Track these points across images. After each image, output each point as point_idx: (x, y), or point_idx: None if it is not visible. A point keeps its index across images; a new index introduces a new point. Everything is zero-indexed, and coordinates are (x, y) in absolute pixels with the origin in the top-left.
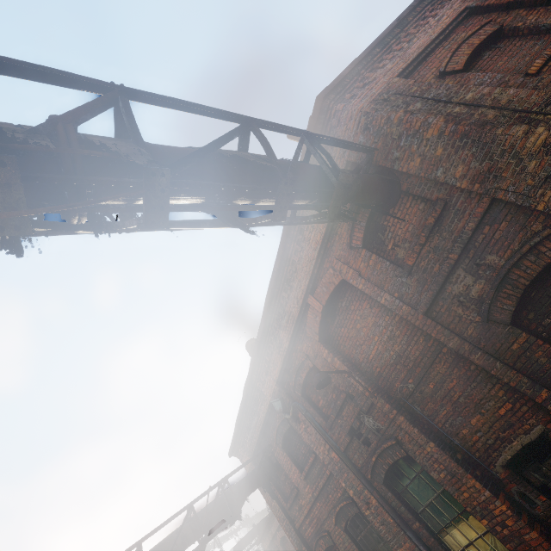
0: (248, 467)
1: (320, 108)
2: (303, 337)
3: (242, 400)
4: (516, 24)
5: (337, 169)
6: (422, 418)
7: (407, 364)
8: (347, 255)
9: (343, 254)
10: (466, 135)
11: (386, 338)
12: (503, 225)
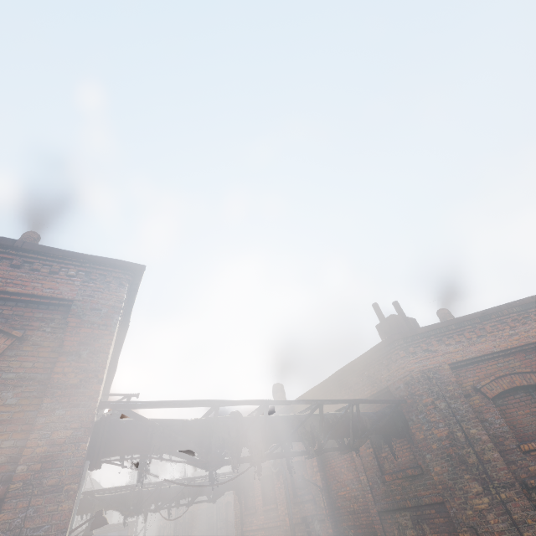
0: None
1: (389, 343)
2: None
3: None
4: None
5: (359, 433)
6: None
7: (356, 521)
8: None
9: None
10: (451, 457)
11: (353, 494)
12: (441, 519)
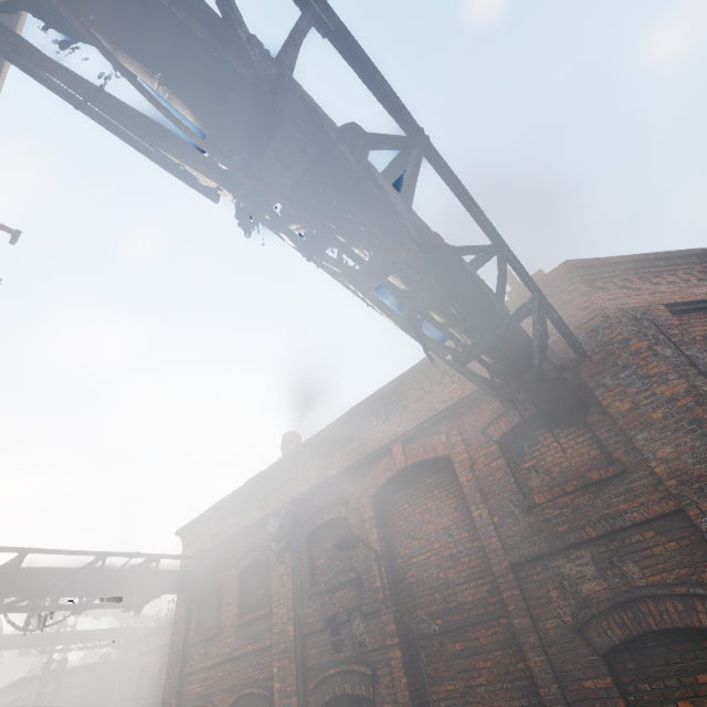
0: (185, 562)
1: (561, 274)
2: (358, 478)
3: (239, 488)
4: None
5: (546, 354)
6: (420, 672)
7: (449, 601)
8: (474, 435)
9: (470, 431)
10: (700, 422)
11: (447, 554)
12: (671, 545)
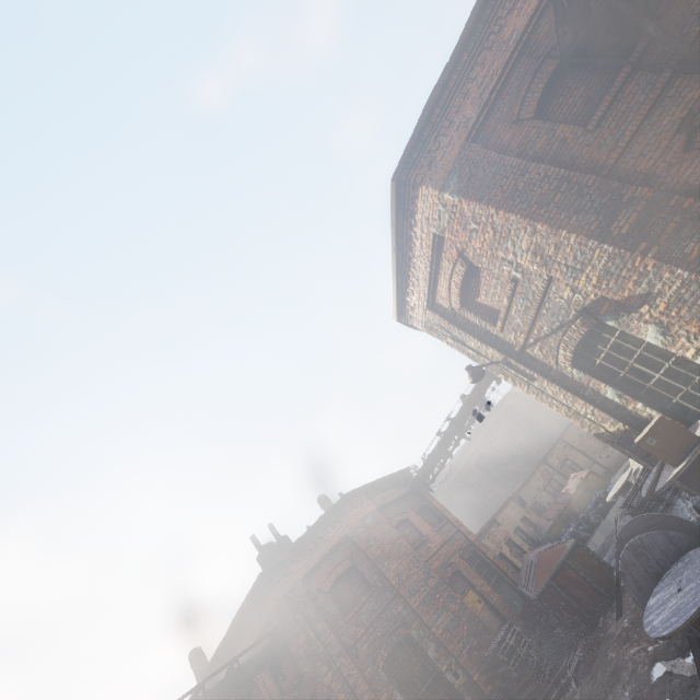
0: None
1: (260, 582)
2: None
3: None
4: (359, 567)
5: (243, 684)
6: None
7: None
8: None
9: None
10: (310, 656)
11: None
12: None
